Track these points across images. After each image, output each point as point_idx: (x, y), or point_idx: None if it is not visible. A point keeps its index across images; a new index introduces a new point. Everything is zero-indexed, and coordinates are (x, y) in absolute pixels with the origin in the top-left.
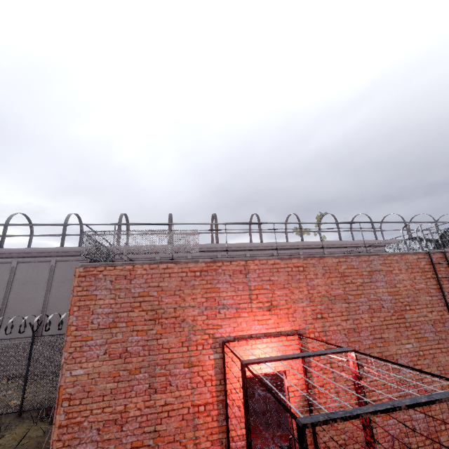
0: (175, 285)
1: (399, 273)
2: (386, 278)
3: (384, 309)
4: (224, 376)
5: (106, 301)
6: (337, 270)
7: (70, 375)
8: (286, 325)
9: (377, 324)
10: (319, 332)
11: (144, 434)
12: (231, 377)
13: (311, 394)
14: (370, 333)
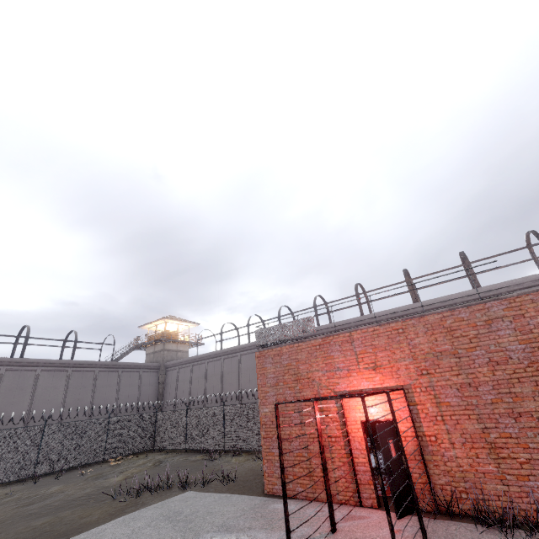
0: (305, 356)
1: (537, 315)
2: (513, 324)
3: (513, 361)
4: (344, 418)
5: (272, 370)
6: (442, 326)
7: (263, 411)
8: (391, 382)
9: (503, 378)
10: (426, 387)
11: (302, 449)
12: (350, 420)
13: (422, 441)
14: (492, 388)
